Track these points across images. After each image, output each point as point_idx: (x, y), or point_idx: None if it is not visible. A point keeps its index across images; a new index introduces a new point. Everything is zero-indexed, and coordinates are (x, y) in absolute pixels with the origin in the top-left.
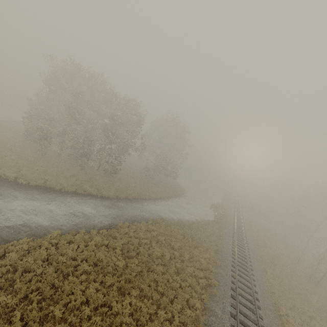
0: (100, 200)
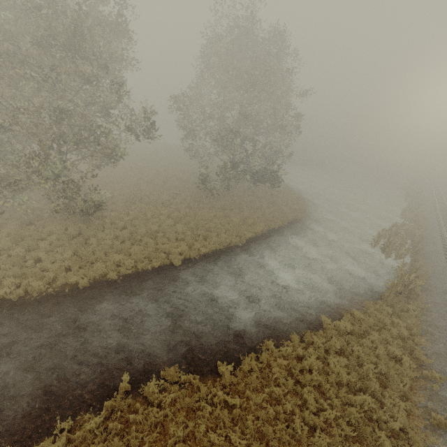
0: None
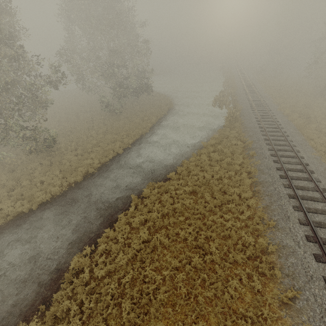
0: (39, 216)
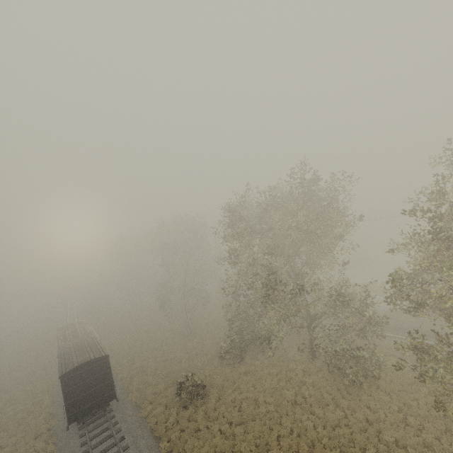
0: None
